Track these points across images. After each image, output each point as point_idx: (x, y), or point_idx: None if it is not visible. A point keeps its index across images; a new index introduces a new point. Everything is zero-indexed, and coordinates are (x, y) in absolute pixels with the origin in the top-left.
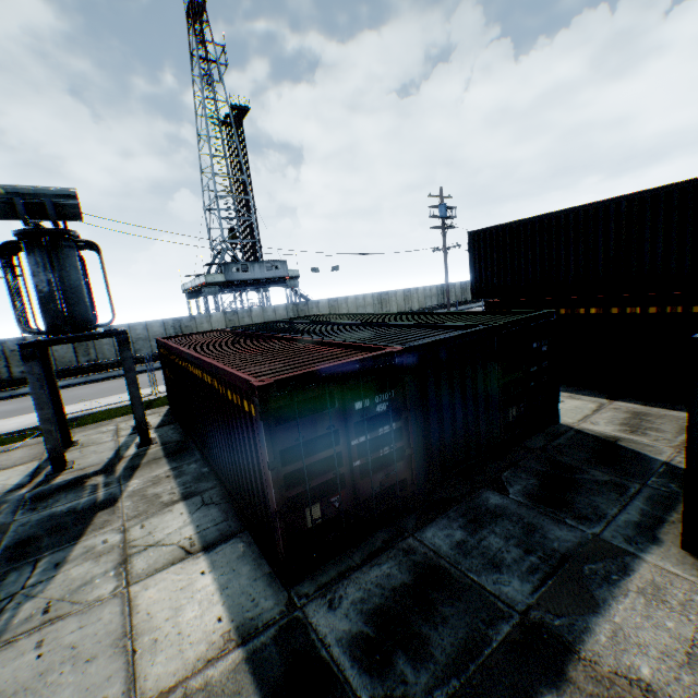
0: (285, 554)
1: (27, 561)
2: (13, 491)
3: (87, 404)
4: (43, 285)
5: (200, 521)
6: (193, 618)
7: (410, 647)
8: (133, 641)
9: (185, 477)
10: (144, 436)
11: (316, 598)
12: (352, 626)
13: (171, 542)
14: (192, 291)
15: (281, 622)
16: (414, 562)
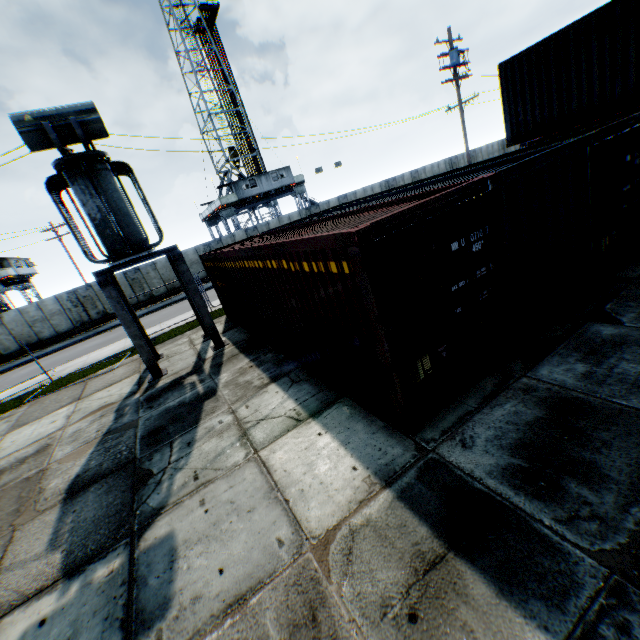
0: (404, 406)
1: (163, 444)
2: (128, 397)
3: (157, 327)
4: (94, 213)
5: (296, 396)
6: (329, 471)
7: (576, 472)
8: (282, 494)
9: (266, 364)
10: (216, 340)
11: (445, 441)
12: (498, 461)
13: (278, 415)
14: (210, 219)
15: (419, 465)
16: (540, 398)
